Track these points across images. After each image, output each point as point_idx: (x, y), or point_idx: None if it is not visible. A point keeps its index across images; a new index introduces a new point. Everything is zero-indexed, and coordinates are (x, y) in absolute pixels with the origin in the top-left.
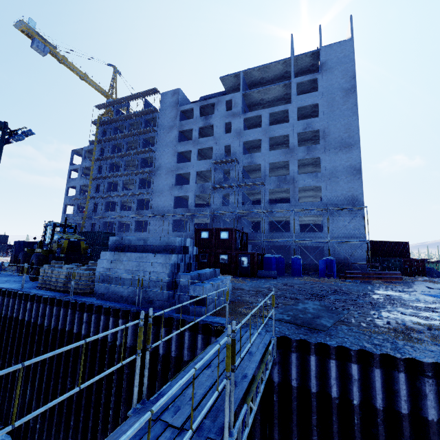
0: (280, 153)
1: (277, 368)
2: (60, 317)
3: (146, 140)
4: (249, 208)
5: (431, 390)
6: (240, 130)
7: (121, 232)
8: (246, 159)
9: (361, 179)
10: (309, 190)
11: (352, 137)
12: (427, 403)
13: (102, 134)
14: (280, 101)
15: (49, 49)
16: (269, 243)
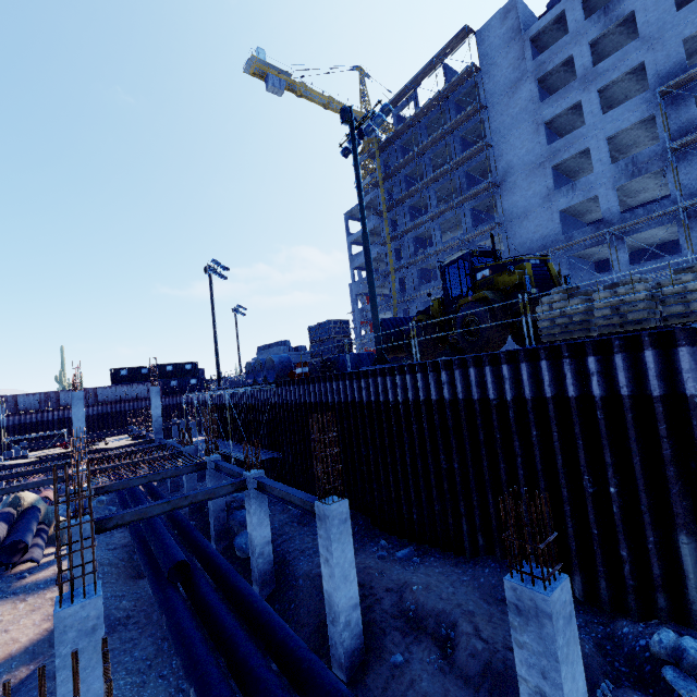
0: None
1: None
2: None
3: (461, 139)
4: None
5: None
6: None
7: None
8: None
9: None
10: None
11: None
12: None
13: (382, 168)
14: None
15: (284, 83)
16: None
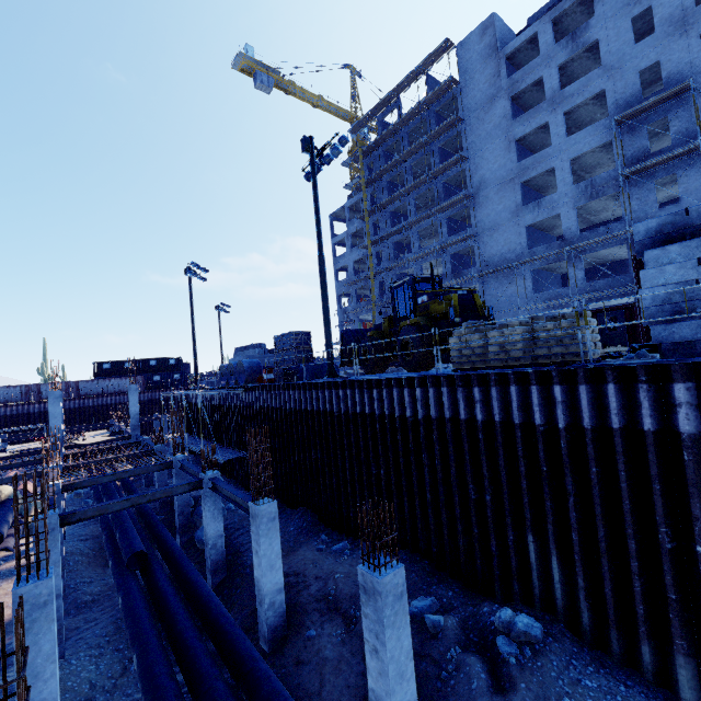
0: None
1: None
2: (583, 404)
3: (441, 149)
4: None
5: None
6: (683, 11)
7: None
8: None
9: None
10: None
11: None
12: None
13: (366, 172)
14: None
15: (273, 80)
16: None
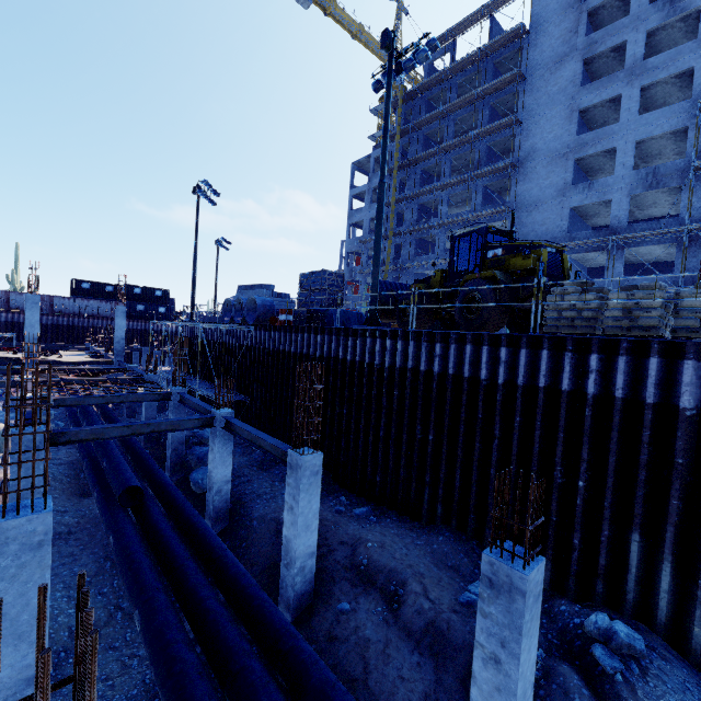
0: None
1: None
2: None
3: (491, 108)
4: None
5: None
6: None
7: None
8: None
9: None
10: None
11: None
12: None
13: (402, 120)
14: None
15: None
16: None
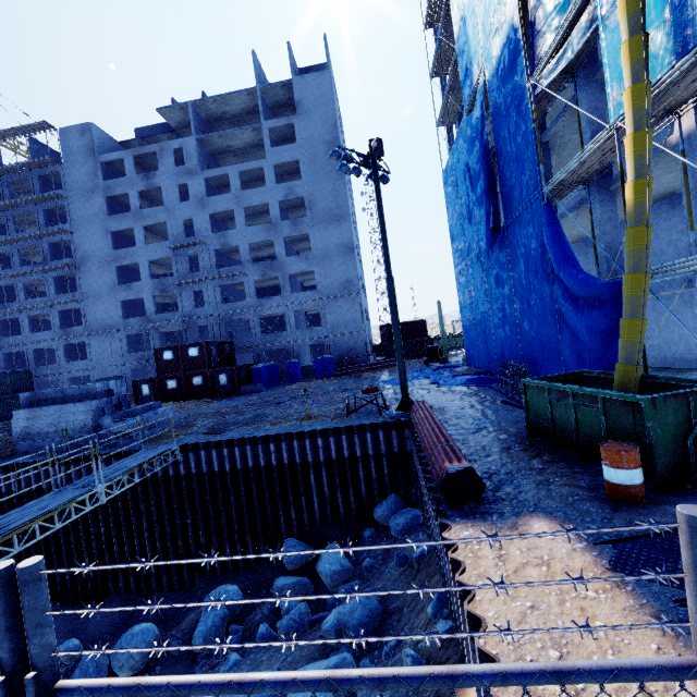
0: (260, 230)
1: (182, 465)
2: None
3: (49, 211)
4: (232, 307)
5: (261, 451)
6: (202, 196)
7: (43, 363)
8: (218, 239)
9: (356, 259)
10: (307, 273)
11: (341, 208)
12: (260, 458)
13: None
14: (256, 148)
15: None
16: (264, 349)
